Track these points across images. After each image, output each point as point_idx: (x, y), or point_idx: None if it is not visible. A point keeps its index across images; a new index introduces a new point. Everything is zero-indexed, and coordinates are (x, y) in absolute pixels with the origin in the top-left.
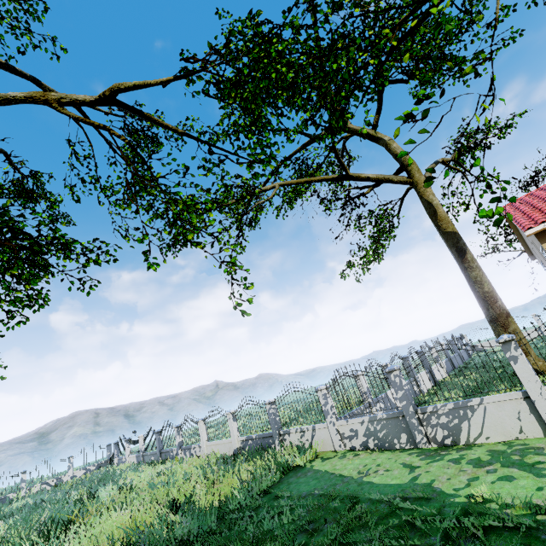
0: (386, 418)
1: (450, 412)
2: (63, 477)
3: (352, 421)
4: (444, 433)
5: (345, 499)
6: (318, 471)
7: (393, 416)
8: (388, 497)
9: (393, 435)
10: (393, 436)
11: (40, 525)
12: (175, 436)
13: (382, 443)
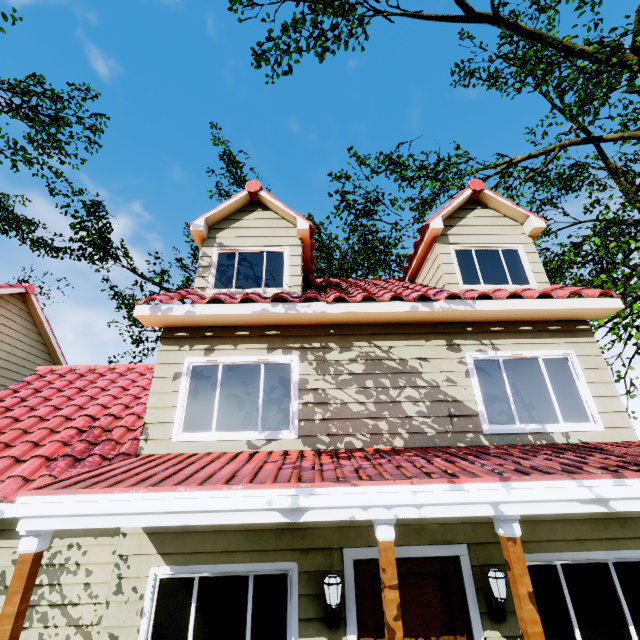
0: None
1: None
2: None
3: None
4: None
5: None
6: None
7: None
8: None
9: None
10: None
11: None
12: None
13: None
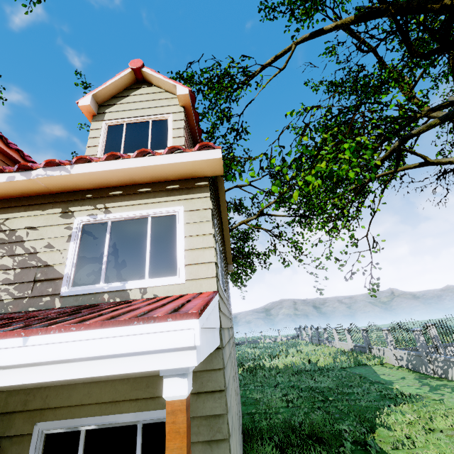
0: (415, 355)
1: (442, 361)
2: (277, 338)
3: (400, 351)
4: (441, 371)
5: (362, 377)
6: (371, 368)
7: (418, 355)
8: (374, 380)
9: (419, 365)
10: (419, 365)
11: (268, 352)
12: (323, 333)
13: (414, 367)
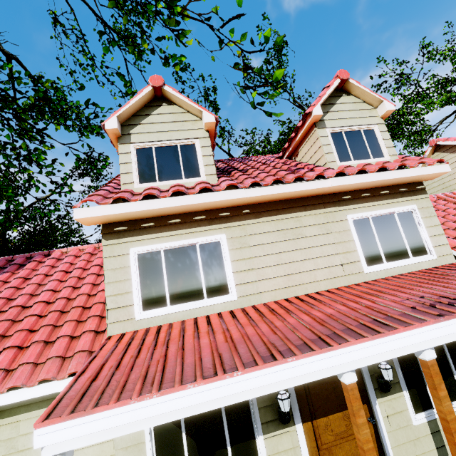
0: None
1: None
2: None
3: None
4: None
5: None
6: None
7: None
8: None
9: None
10: None
11: None
12: None
13: None
